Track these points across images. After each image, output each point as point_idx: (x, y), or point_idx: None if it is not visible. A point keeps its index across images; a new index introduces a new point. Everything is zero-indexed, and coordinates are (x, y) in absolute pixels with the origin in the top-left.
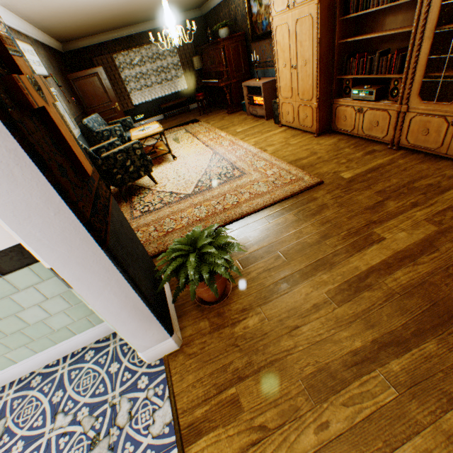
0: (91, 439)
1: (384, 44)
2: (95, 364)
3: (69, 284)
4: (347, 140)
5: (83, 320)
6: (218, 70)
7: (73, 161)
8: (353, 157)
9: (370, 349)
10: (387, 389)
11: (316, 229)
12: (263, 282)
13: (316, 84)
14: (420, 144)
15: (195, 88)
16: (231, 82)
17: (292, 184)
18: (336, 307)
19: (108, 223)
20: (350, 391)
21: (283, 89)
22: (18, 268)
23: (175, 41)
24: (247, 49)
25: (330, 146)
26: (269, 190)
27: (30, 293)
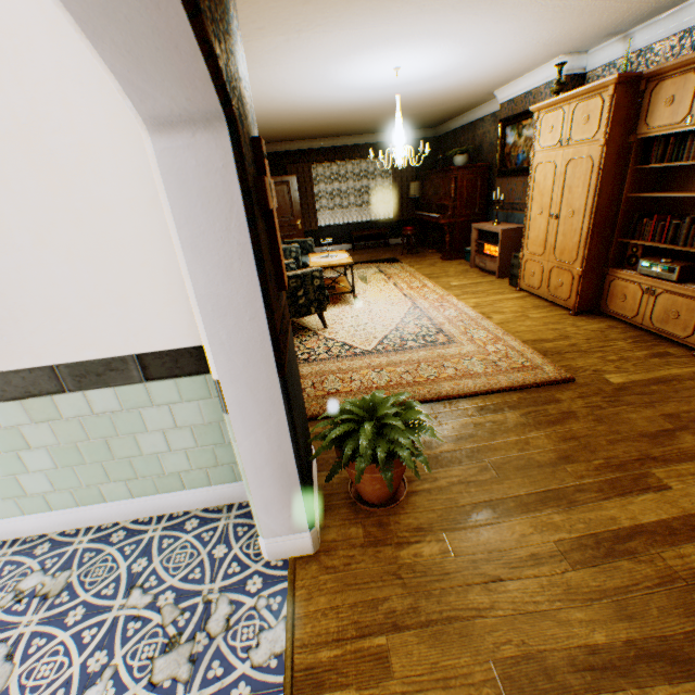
0: (169, 637)
1: None
2: (196, 537)
3: (226, 407)
4: (622, 329)
5: (201, 472)
6: (441, 203)
7: (277, 269)
8: (630, 355)
9: (621, 653)
10: None
11: (553, 444)
12: (455, 498)
13: (583, 243)
14: None
15: (403, 220)
16: (456, 220)
17: (524, 371)
18: (569, 569)
19: (287, 349)
20: None
21: (532, 241)
22: (165, 377)
23: (399, 162)
24: (488, 184)
25: (594, 332)
26: (486, 371)
27: (162, 413)
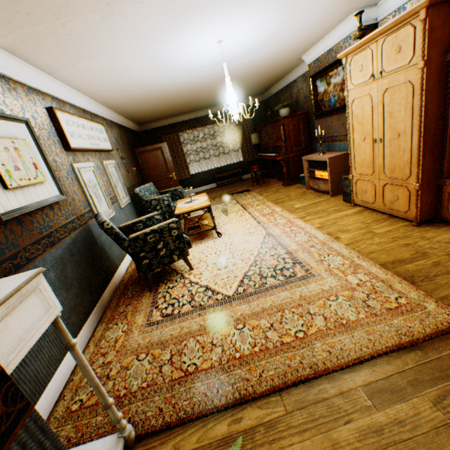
0: None
1: None
2: None
3: None
4: None
5: None
6: (275, 144)
7: None
8: None
9: None
10: None
11: None
12: None
13: (416, 160)
14: None
15: (250, 160)
16: (288, 155)
17: (404, 314)
18: None
19: None
20: None
21: (359, 164)
22: None
23: (235, 117)
24: (308, 126)
25: (449, 244)
26: (359, 317)
27: None
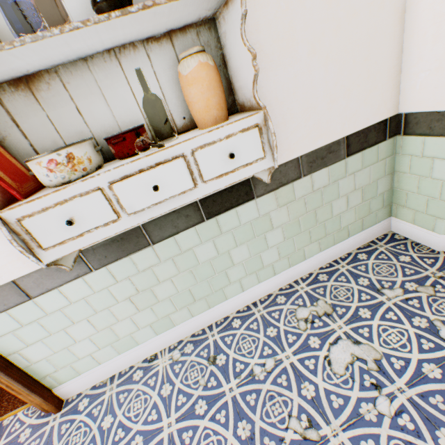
0: None
1: None
2: (377, 260)
3: None
4: None
5: (358, 222)
6: None
7: None
8: None
9: None
10: None
11: None
12: None
13: None
14: None
15: None
16: None
17: None
18: None
19: None
20: None
21: None
22: (356, 152)
23: None
24: None
25: None
26: None
27: (349, 181)
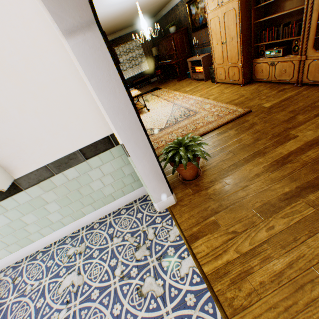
0: (136, 246)
1: (285, 19)
2: (127, 215)
3: (128, 154)
4: (264, 85)
5: (119, 191)
6: (170, 54)
7: None
8: (270, 94)
9: (295, 191)
10: (308, 208)
11: (251, 136)
12: (221, 167)
13: (240, 51)
14: (317, 80)
15: (154, 68)
16: (179, 60)
17: (230, 114)
18: (270, 174)
19: None
20: (285, 211)
21: (217, 59)
22: (93, 156)
23: (147, 37)
24: (188, 38)
25: (253, 90)
26: (215, 119)
27: (97, 171)
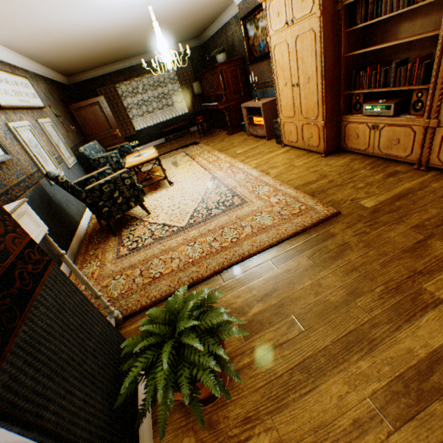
0: None
1: (400, 54)
2: None
3: None
4: (360, 160)
5: None
6: (217, 93)
7: None
8: (372, 180)
9: None
10: None
11: (340, 281)
12: (273, 368)
13: (321, 101)
14: None
15: (196, 112)
16: (230, 104)
17: (302, 215)
18: (392, 431)
19: (13, 332)
20: None
21: (284, 108)
22: None
23: (169, 66)
24: (245, 72)
25: (342, 167)
26: (274, 222)
27: None
